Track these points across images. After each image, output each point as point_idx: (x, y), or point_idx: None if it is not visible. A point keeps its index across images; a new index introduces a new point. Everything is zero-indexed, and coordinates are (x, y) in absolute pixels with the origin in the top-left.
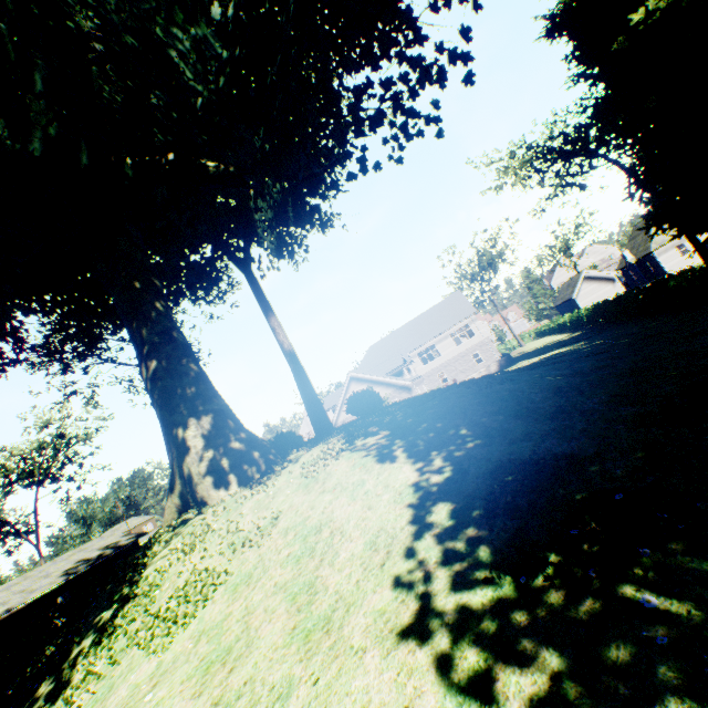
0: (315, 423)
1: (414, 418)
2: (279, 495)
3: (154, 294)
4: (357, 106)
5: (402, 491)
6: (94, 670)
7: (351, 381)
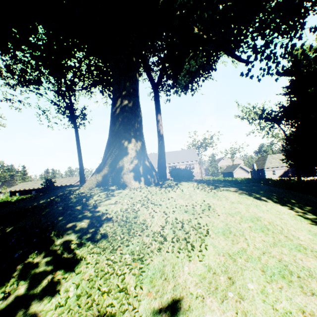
0: (161, 172)
1: (247, 187)
2: (194, 196)
3: (137, 69)
4: (267, 46)
5: (294, 216)
6: (125, 257)
7: None
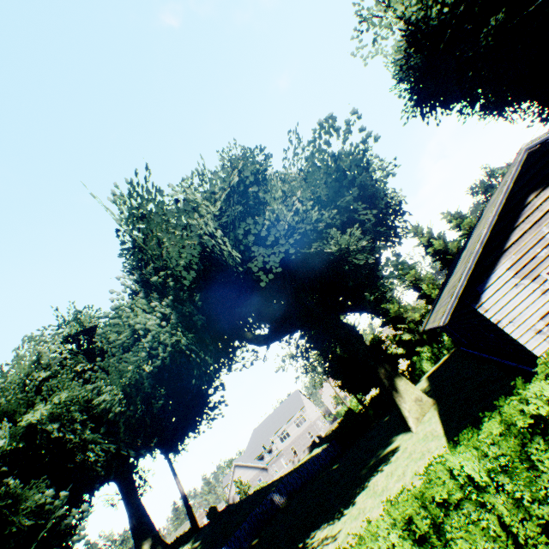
0: (193, 526)
1: (209, 533)
2: None
3: (134, 491)
4: (194, 423)
5: None
6: None
7: (235, 466)
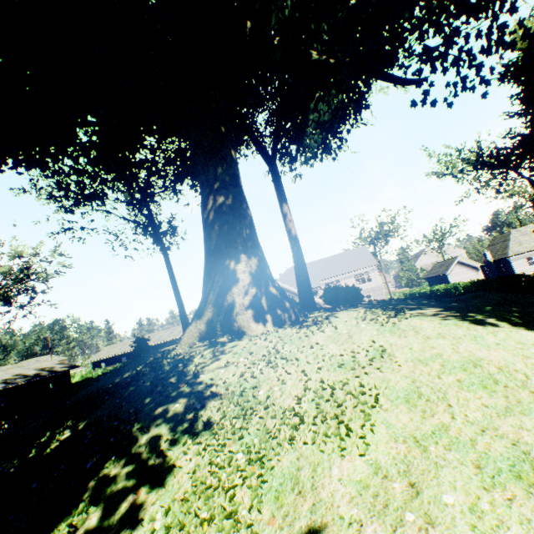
0: (305, 299)
1: (460, 303)
2: (356, 334)
3: (231, 143)
4: (450, 44)
5: None
6: (236, 457)
7: None
